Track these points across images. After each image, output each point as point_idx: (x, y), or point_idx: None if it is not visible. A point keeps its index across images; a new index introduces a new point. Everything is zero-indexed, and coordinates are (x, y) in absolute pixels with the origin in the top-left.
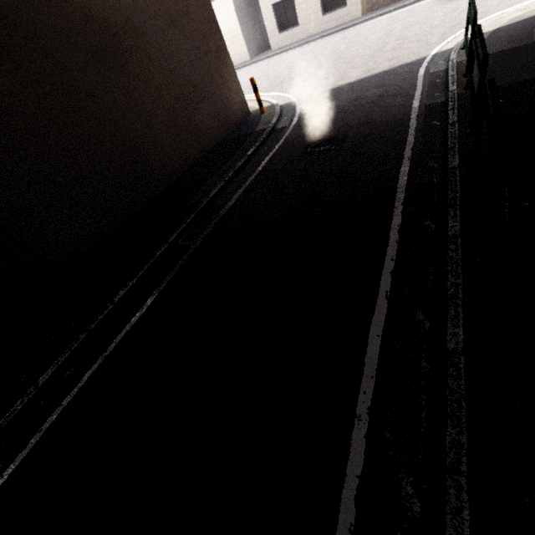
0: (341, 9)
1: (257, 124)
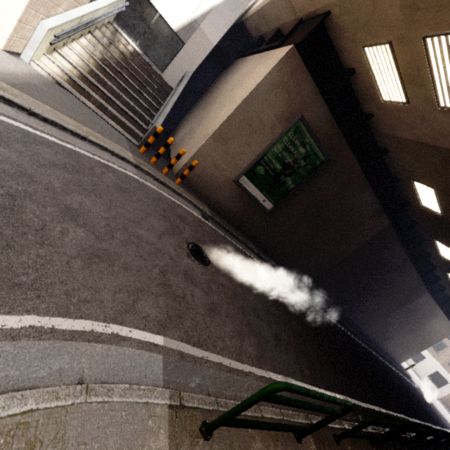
0: (435, 386)
1: (404, 370)
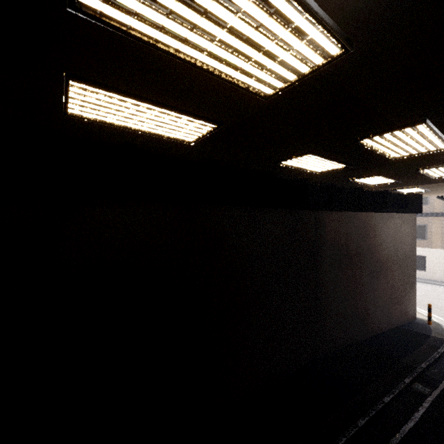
0: None
1: (430, 331)
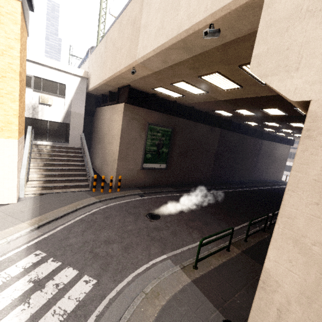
0: None
1: (284, 182)
